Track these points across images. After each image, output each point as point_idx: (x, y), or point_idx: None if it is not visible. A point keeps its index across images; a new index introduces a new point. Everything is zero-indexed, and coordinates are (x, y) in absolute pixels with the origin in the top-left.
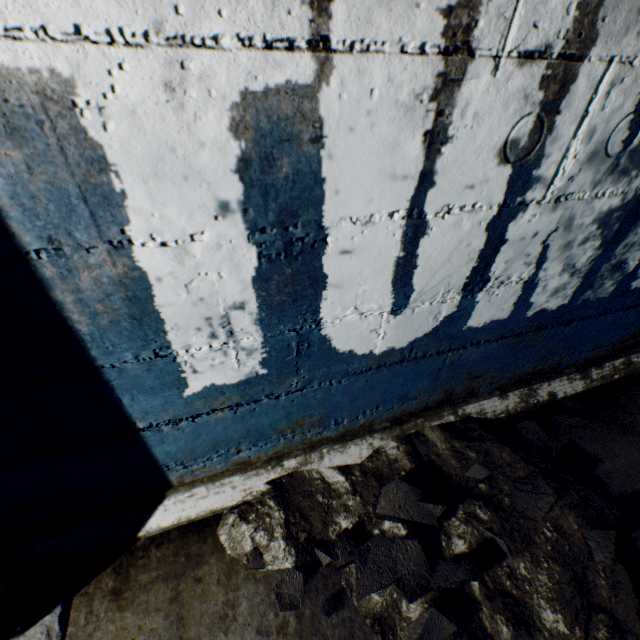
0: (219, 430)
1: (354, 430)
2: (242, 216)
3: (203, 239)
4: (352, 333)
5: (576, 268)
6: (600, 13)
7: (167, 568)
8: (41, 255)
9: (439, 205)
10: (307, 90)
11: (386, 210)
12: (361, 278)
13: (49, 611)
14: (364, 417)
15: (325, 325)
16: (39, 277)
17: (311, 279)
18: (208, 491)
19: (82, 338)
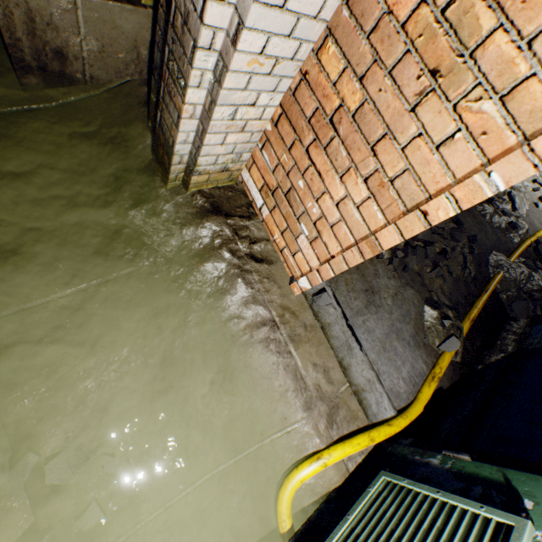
0: None
1: None
2: None
3: None
4: None
5: None
6: None
7: None
8: None
9: None
10: None
11: None
12: None
13: None
14: None
15: None
16: None
17: None
18: None
19: None
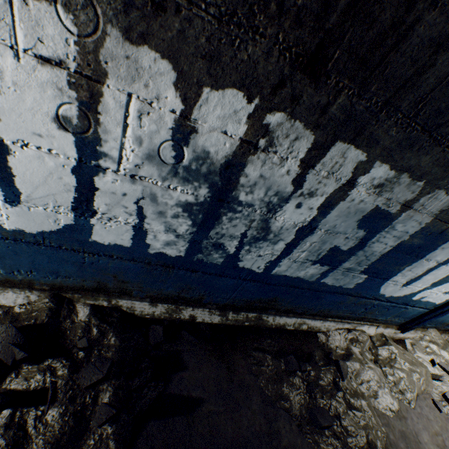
0: None
1: (16, 281)
2: None
3: None
4: None
5: (179, 233)
6: (102, 57)
7: None
8: None
9: (14, 137)
10: None
11: None
12: None
13: None
14: (22, 275)
15: None
16: None
17: None
18: None
19: None
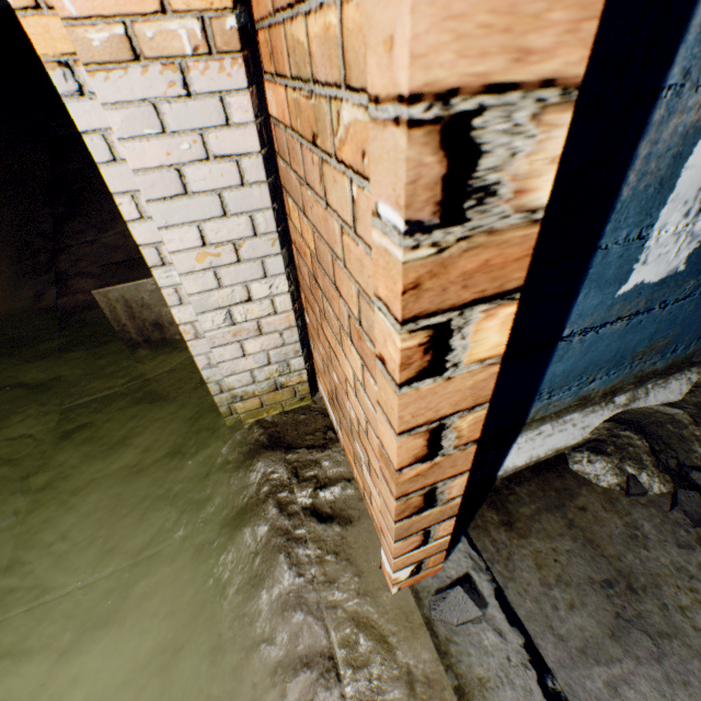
0: (601, 348)
1: (675, 363)
2: None
3: None
4: None
5: None
6: None
7: (542, 501)
8: (666, 93)
9: None
10: None
11: None
12: None
13: (457, 540)
14: (693, 345)
15: None
16: (646, 122)
17: None
18: (552, 429)
19: (613, 207)
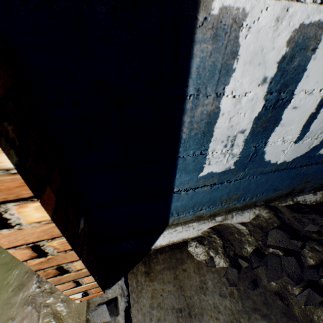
0: (200, 197)
1: (248, 204)
2: (268, 85)
3: (248, 95)
4: (274, 151)
5: None
6: None
7: (168, 264)
8: (190, 97)
9: None
10: (322, 25)
11: (320, 87)
12: (292, 122)
13: (119, 279)
14: (255, 198)
15: (267, 145)
16: (183, 108)
17: (274, 120)
18: (182, 229)
19: (180, 141)
